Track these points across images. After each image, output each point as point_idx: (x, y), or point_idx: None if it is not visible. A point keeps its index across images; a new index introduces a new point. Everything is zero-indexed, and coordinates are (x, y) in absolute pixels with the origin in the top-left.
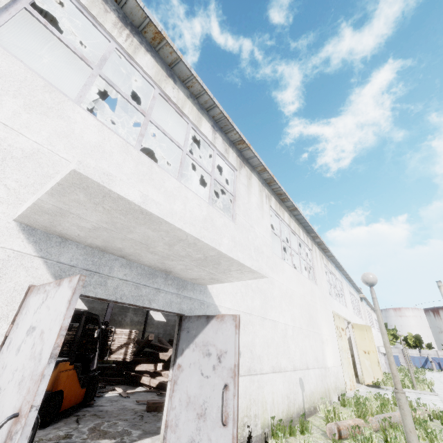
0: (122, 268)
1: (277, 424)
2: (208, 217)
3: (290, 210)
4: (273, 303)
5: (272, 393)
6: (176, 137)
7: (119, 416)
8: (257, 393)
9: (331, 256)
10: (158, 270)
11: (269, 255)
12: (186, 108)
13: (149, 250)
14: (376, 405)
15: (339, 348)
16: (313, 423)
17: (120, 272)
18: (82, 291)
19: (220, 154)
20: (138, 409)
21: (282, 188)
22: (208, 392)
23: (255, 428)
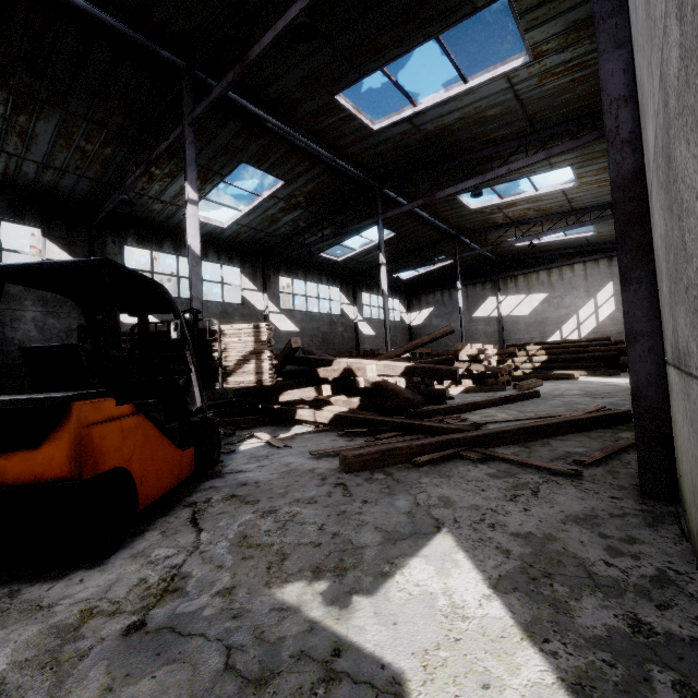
0: None
1: None
2: None
3: None
4: None
5: None
6: None
7: (290, 493)
8: None
9: None
10: None
11: None
12: None
13: None
14: None
15: None
16: None
17: None
18: None
19: None
20: (323, 469)
21: None
22: None
23: None
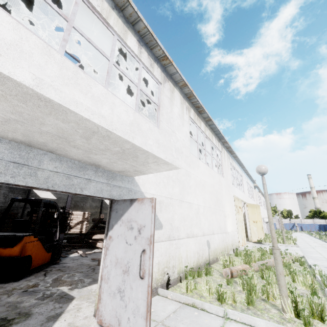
0: (51, 161)
1: (189, 271)
2: (135, 122)
3: (206, 121)
4: (189, 190)
5: (186, 251)
6: (108, 53)
7: (77, 269)
8: (175, 252)
9: (235, 157)
10: (88, 164)
11: (187, 155)
12: (111, 19)
13: (70, 144)
14: (258, 254)
15: (236, 220)
16: (214, 268)
17: (50, 165)
18: (10, 180)
19: (146, 68)
20: (92, 264)
21: (200, 102)
22: (130, 255)
23: (173, 274)
